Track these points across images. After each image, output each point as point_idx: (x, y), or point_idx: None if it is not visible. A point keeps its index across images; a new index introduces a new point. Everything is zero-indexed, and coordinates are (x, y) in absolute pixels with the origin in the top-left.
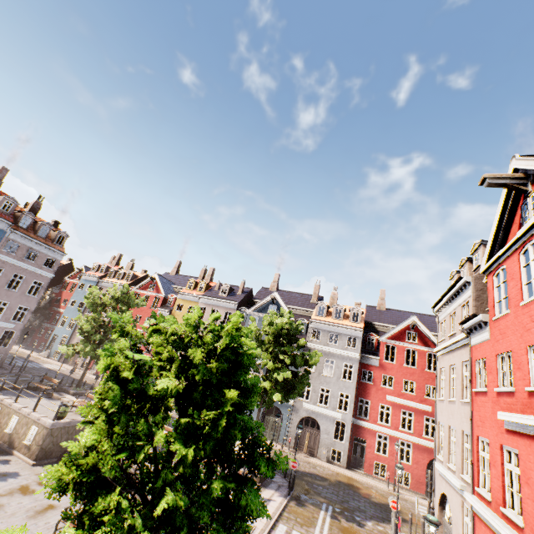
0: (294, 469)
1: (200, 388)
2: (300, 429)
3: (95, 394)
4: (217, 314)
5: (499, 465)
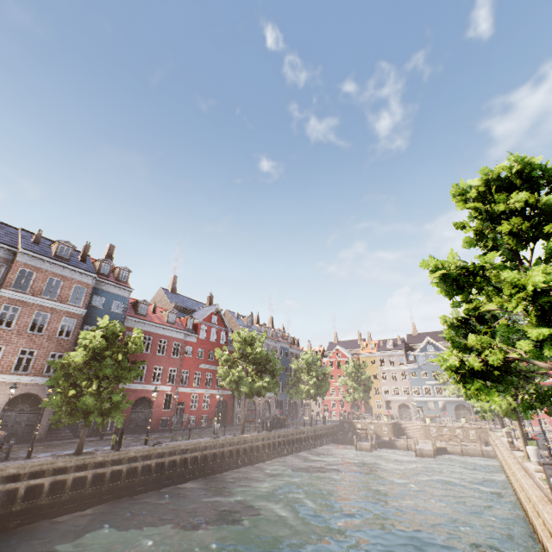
0: None
1: None
2: None
3: None
4: None
5: None
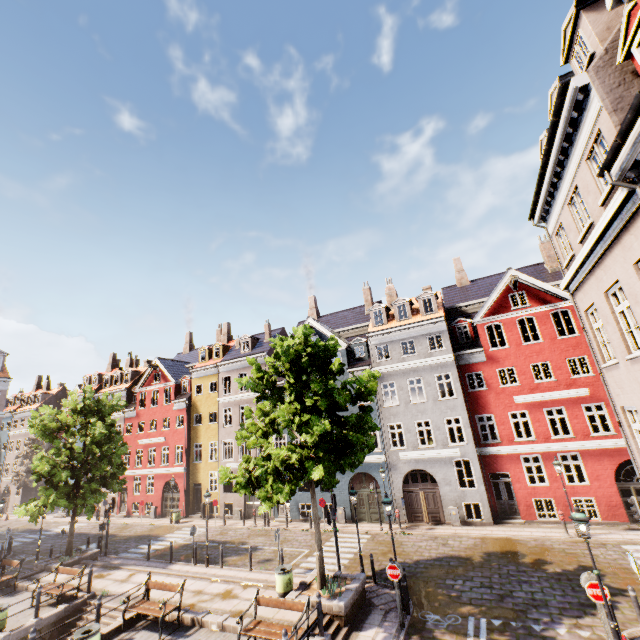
0: (395, 580)
1: None
2: (388, 505)
3: None
4: None
5: None
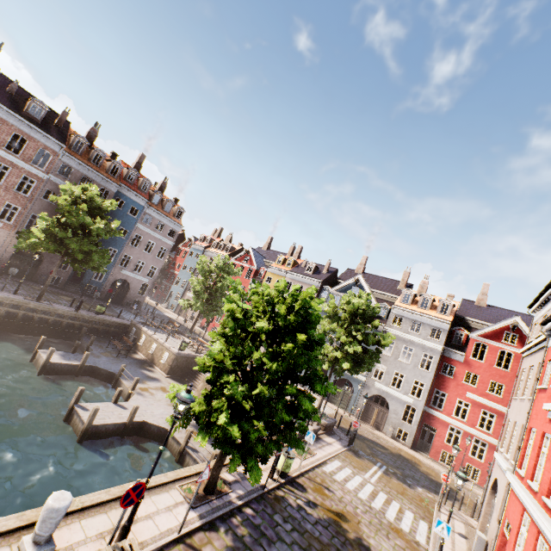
0: (355, 428)
1: (282, 331)
2: (365, 398)
3: (221, 324)
4: (297, 285)
5: (536, 448)
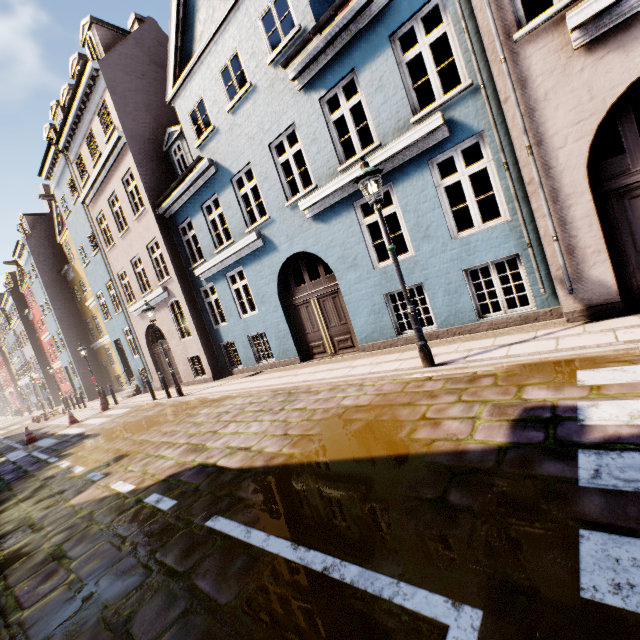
0: None
1: None
2: None
3: None
4: None
5: None
